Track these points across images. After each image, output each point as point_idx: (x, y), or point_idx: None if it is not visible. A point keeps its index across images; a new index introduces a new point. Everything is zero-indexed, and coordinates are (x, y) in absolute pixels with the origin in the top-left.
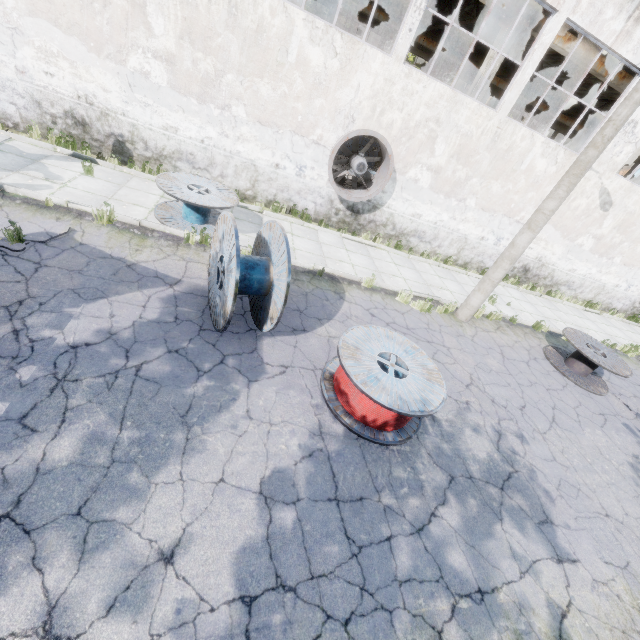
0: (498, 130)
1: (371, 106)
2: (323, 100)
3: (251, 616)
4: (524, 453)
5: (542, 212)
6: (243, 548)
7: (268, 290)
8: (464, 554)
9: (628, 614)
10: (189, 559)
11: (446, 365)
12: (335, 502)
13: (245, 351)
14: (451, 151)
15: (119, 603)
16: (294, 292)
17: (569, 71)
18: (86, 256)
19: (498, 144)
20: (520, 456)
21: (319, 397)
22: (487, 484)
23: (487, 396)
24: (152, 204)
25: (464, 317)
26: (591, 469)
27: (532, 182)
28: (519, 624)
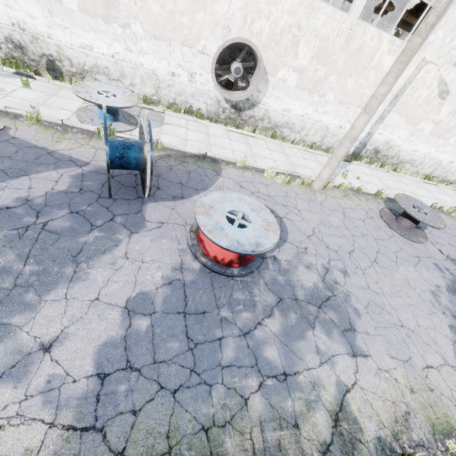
0: (350, 32)
1: (243, 17)
2: (203, 14)
3: (103, 386)
4: (344, 283)
5: (375, 97)
6: (105, 343)
7: (145, 165)
8: (278, 350)
9: (400, 391)
10: (62, 349)
11: (294, 222)
12: (183, 314)
13: (132, 212)
14: (312, 53)
15: (5, 376)
16: (180, 170)
17: None
18: (16, 146)
19: (351, 44)
20: (340, 285)
21: (185, 244)
22: (308, 304)
23: (323, 244)
24: (75, 108)
25: (317, 187)
26: (397, 295)
27: (380, 77)
28: (310, 396)
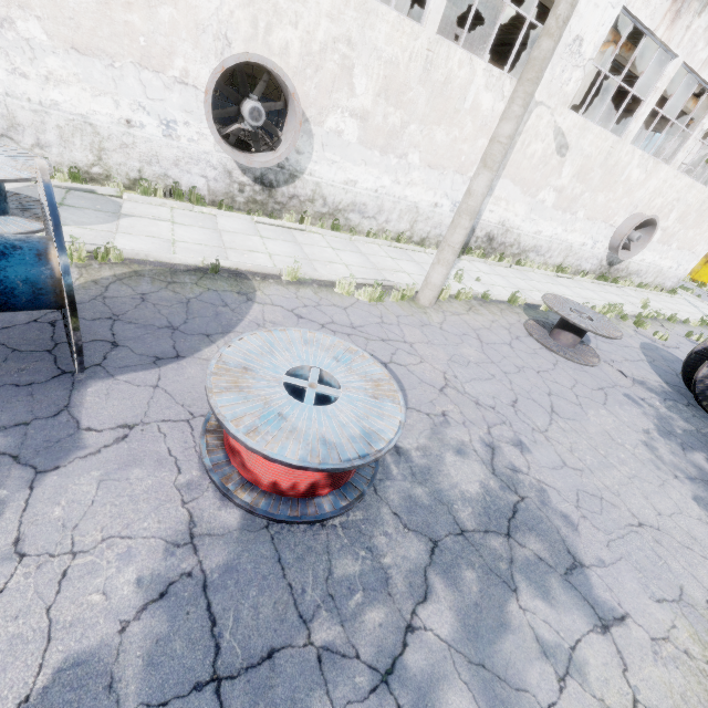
0: (429, 54)
1: (250, 19)
2: (172, 9)
3: None
4: (527, 467)
5: (497, 141)
6: None
7: (60, 295)
8: (469, 688)
9: (706, 678)
10: None
11: (410, 367)
12: (211, 687)
13: (40, 415)
14: (376, 87)
15: None
16: (165, 301)
17: (500, 8)
18: None
19: (432, 74)
20: (523, 473)
21: (195, 467)
22: (487, 535)
23: (469, 398)
24: None
25: (427, 301)
26: (607, 464)
27: (480, 125)
28: None
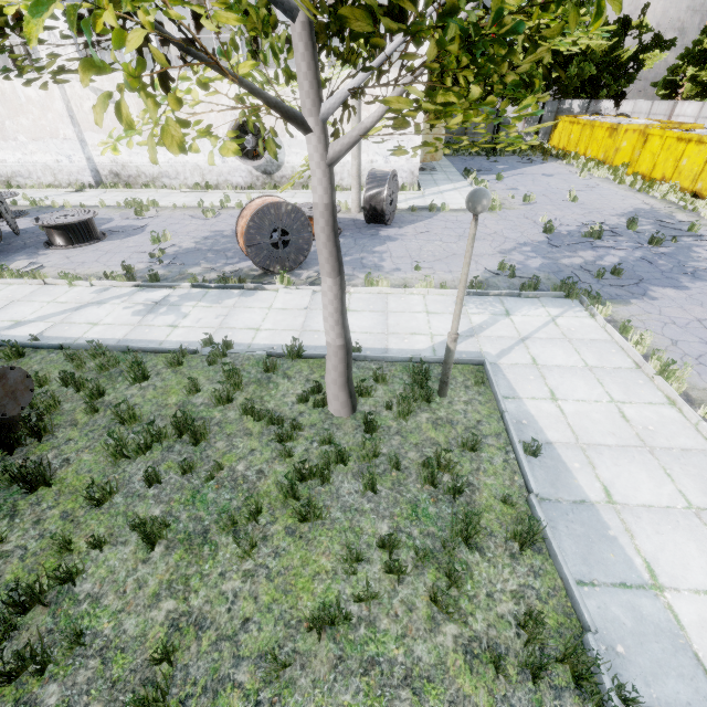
0: None
1: None
2: None
3: None
4: None
5: None
6: None
7: None
8: None
9: None
10: None
11: None
12: None
13: None
14: None
15: None
16: None
17: None
18: None
19: None
20: None
21: None
22: None
23: None
24: None
25: None
26: None
27: (41, 107)
28: None
